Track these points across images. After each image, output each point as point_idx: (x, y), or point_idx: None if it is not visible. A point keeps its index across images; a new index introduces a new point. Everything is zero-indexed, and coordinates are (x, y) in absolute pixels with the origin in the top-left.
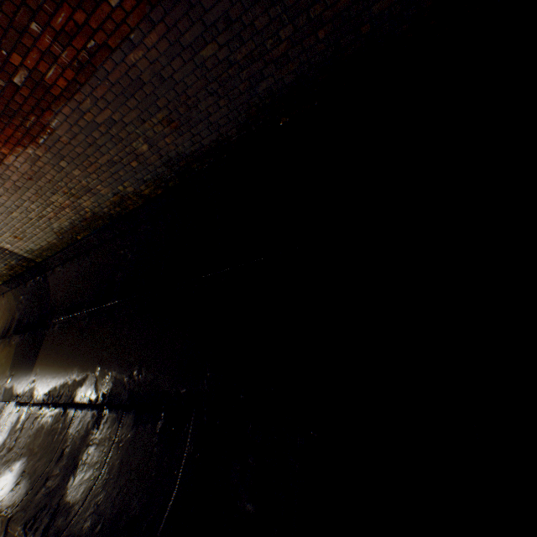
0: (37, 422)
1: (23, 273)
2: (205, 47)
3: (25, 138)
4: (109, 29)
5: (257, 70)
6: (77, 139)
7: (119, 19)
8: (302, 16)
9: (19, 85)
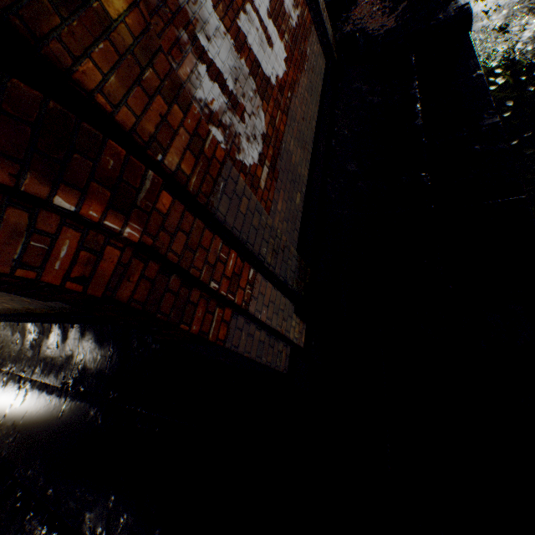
0: None
1: None
2: None
3: None
4: None
5: None
6: None
7: None
8: None
9: None
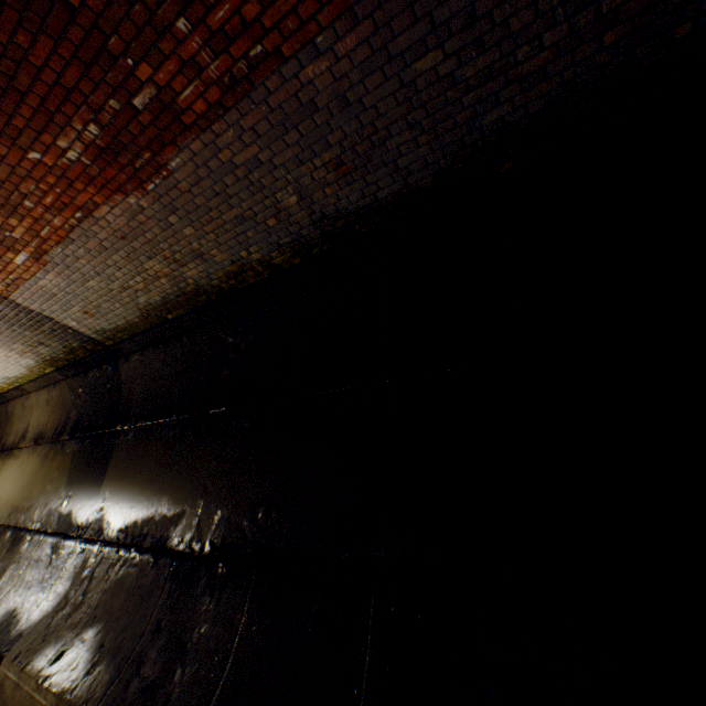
0: (113, 571)
1: (85, 358)
2: (422, 56)
3: (130, 182)
4: (288, 29)
5: (490, 91)
6: (200, 186)
7: (307, 14)
8: (588, 10)
9: (139, 108)
